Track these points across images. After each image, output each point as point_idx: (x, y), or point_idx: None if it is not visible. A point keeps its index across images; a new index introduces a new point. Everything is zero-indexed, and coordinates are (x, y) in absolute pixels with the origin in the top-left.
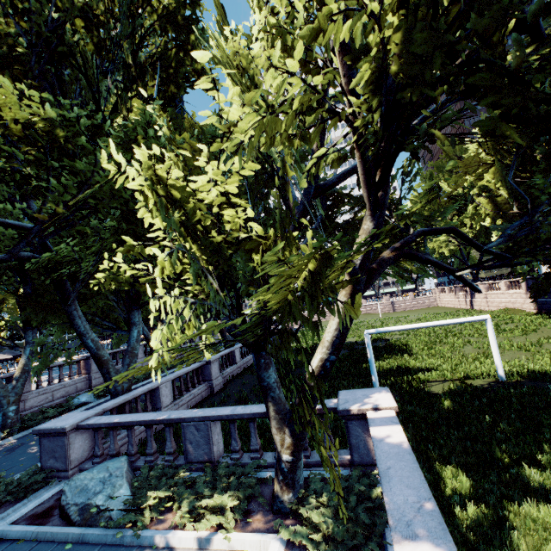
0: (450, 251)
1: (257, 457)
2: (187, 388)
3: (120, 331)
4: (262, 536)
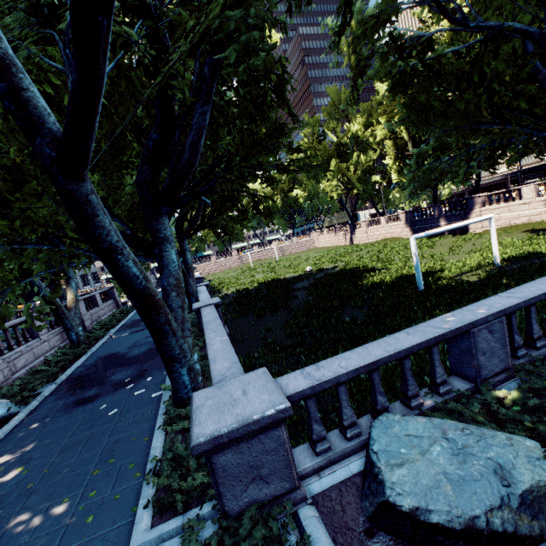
0: (338, 195)
1: (544, 345)
2: None
3: None
4: None
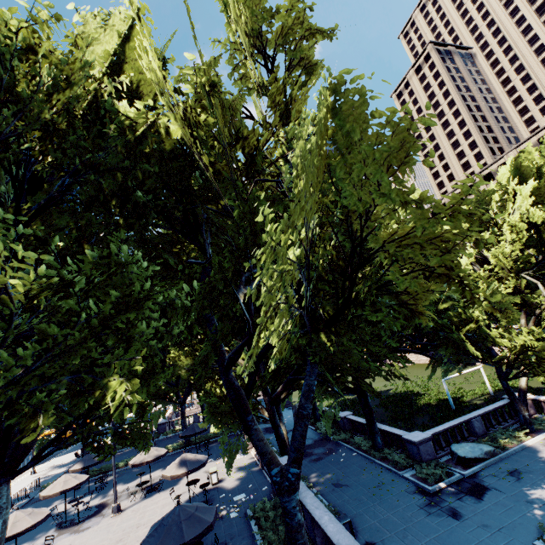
0: None
1: (497, 427)
2: (361, 433)
3: (350, 394)
4: (542, 434)
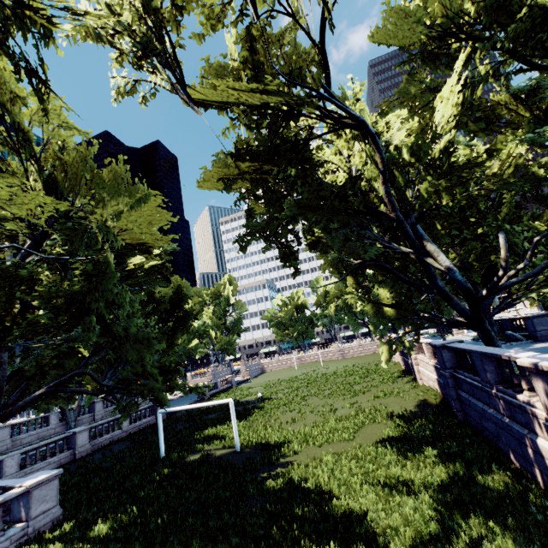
0: None
1: None
2: (45, 457)
3: None
4: None
